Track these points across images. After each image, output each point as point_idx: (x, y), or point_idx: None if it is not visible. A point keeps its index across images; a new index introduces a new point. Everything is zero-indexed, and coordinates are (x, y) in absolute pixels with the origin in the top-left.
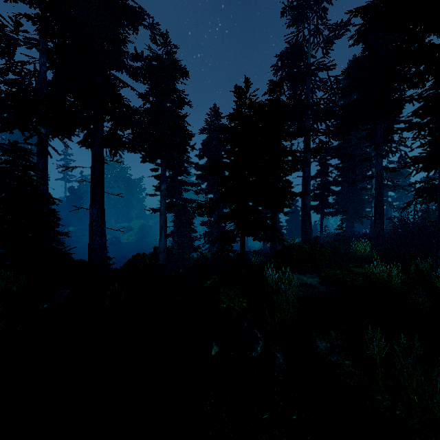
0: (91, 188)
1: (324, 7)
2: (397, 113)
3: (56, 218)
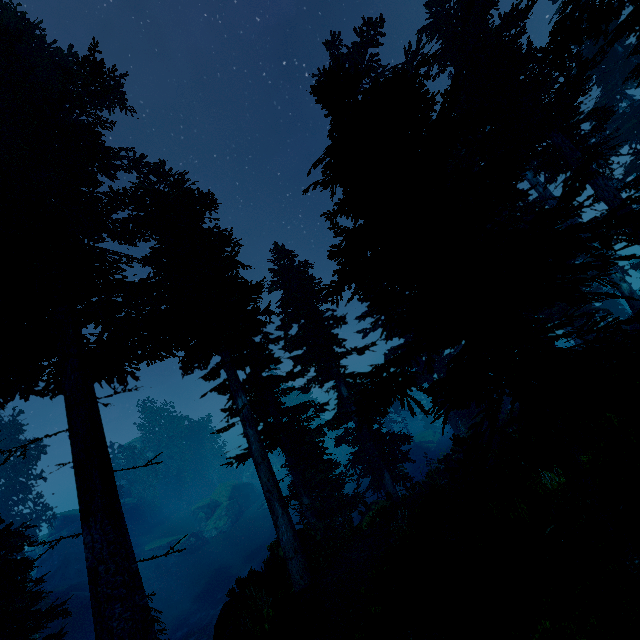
0: (75, 476)
1: (372, 54)
2: (575, 107)
3: (31, 581)
